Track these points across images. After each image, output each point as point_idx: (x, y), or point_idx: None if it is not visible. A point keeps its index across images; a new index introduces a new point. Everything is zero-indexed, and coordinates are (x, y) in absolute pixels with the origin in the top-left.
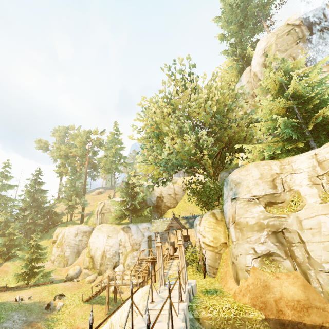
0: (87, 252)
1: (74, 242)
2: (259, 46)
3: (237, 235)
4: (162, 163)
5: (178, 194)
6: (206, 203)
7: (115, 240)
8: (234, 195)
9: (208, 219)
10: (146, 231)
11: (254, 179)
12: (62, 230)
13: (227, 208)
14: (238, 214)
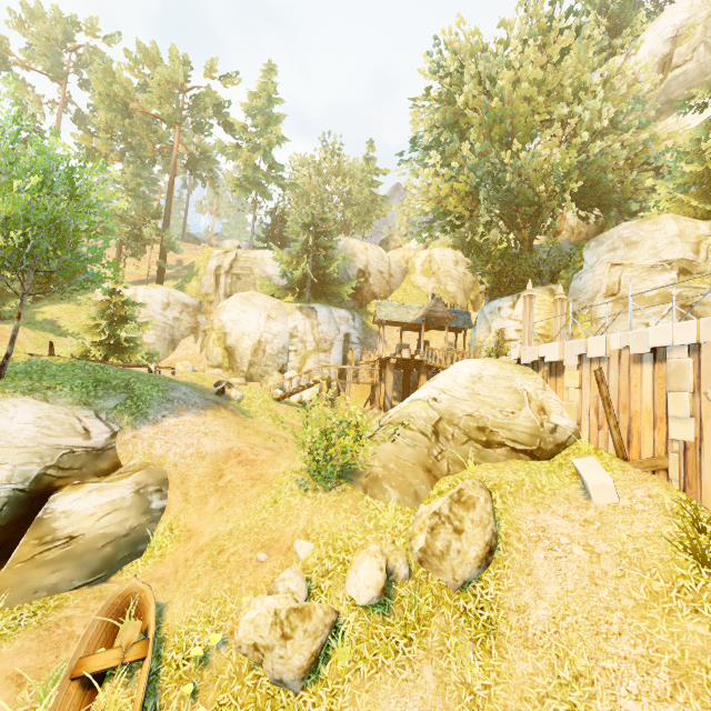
0: (215, 339)
1: (164, 320)
2: (672, 16)
3: (616, 310)
4: (468, 187)
5: (395, 277)
6: (515, 281)
7: (284, 327)
8: (619, 259)
9: (541, 297)
10: (343, 324)
11: (668, 238)
12: (125, 290)
13: (591, 280)
14: (626, 283)
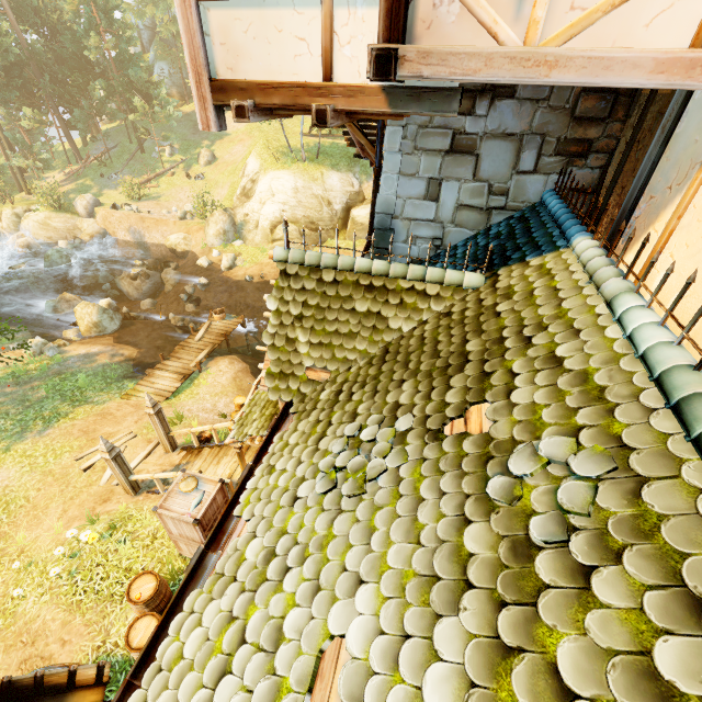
0: None
1: None
2: None
3: None
4: None
5: None
6: None
7: None
8: None
9: None
10: None
11: None
12: None
13: None
14: None
